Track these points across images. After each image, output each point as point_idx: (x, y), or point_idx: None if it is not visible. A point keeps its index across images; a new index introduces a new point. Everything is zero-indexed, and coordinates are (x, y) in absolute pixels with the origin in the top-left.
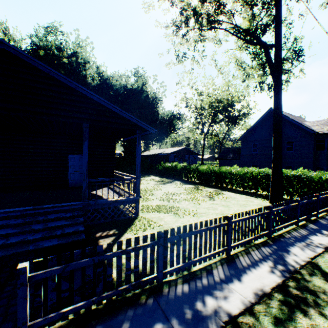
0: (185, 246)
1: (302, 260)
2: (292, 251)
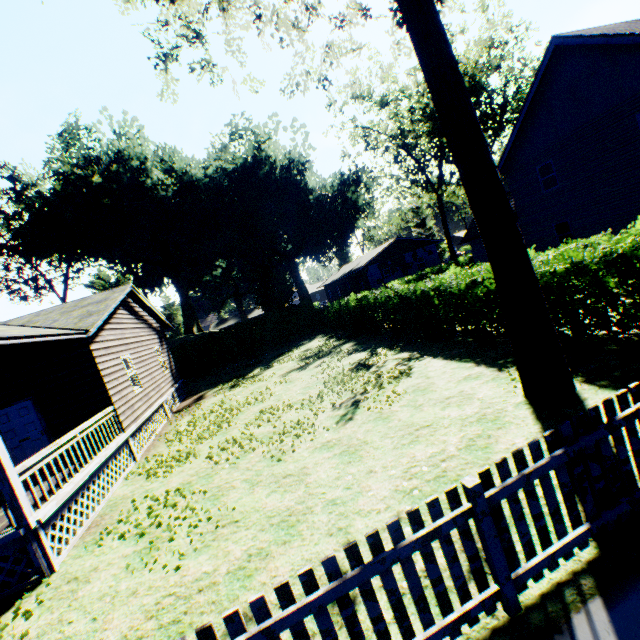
0: None
1: None
2: None
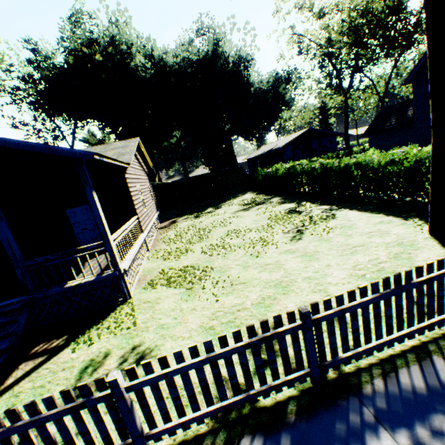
0: None
1: None
2: None
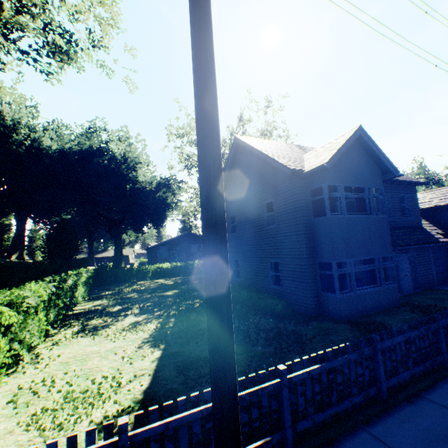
0: None
1: None
2: None
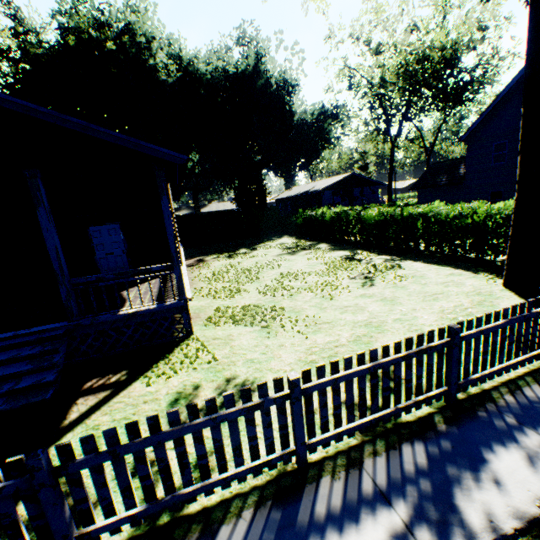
0: (145, 468)
1: (514, 512)
2: (496, 466)
